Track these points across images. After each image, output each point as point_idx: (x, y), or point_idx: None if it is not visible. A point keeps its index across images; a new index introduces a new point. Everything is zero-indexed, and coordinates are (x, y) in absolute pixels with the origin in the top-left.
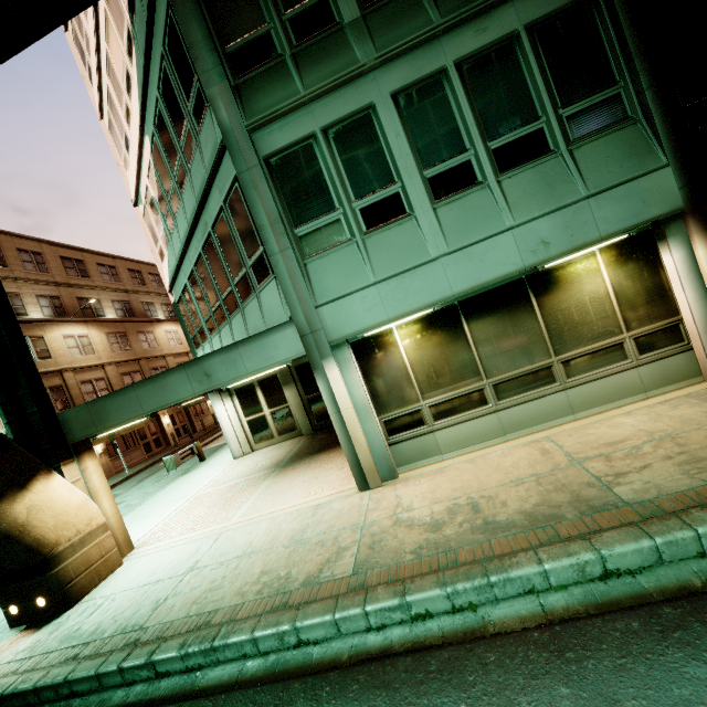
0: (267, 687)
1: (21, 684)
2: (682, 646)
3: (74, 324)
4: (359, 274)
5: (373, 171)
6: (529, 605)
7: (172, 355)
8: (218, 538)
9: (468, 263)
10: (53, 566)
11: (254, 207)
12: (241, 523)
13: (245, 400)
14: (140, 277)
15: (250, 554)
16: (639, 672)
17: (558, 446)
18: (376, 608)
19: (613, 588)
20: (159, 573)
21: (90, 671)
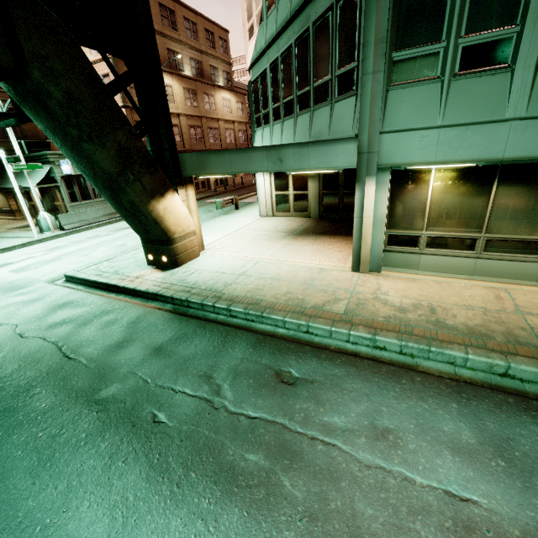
0: (292, 343)
1: (165, 292)
2: (533, 418)
3: (164, 73)
4: (430, 114)
5: (500, 6)
6: (447, 368)
7: (223, 120)
8: (256, 263)
9: (536, 133)
10: (172, 244)
11: (368, 19)
12: (270, 260)
13: (279, 179)
14: (212, 40)
15: (278, 279)
16: (501, 416)
17: (511, 298)
18: (356, 334)
19: (505, 382)
20: (224, 269)
21: (198, 300)
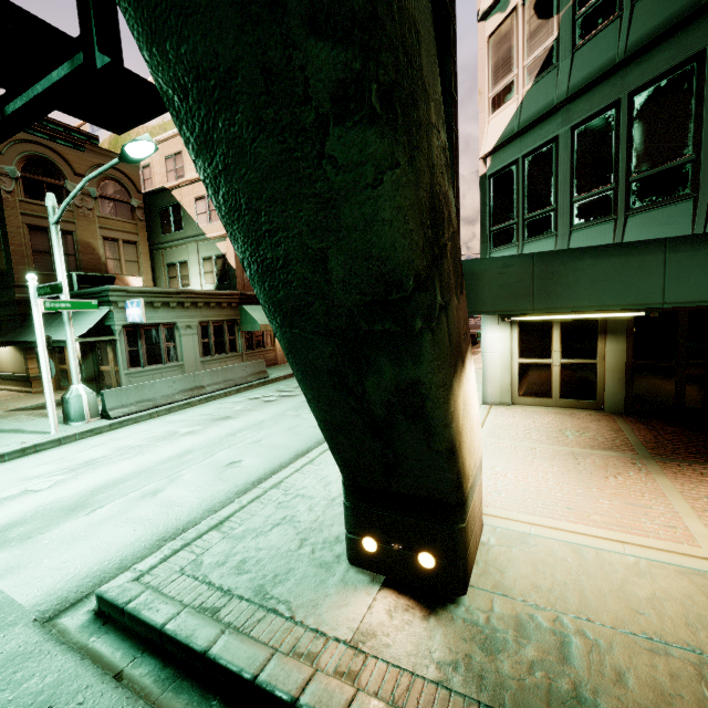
0: None
1: None
2: None
3: None
4: None
5: None
6: None
7: None
8: None
9: None
10: (464, 514)
11: None
12: None
13: (529, 335)
14: None
15: None
16: None
17: None
18: None
19: None
20: (659, 621)
21: None
